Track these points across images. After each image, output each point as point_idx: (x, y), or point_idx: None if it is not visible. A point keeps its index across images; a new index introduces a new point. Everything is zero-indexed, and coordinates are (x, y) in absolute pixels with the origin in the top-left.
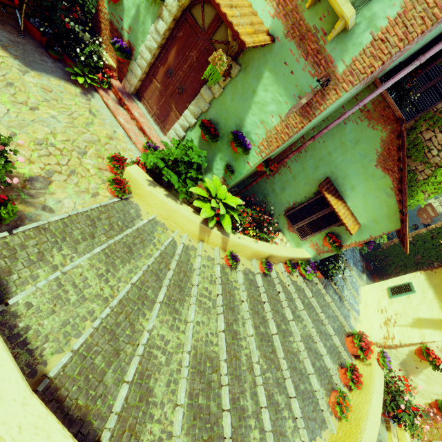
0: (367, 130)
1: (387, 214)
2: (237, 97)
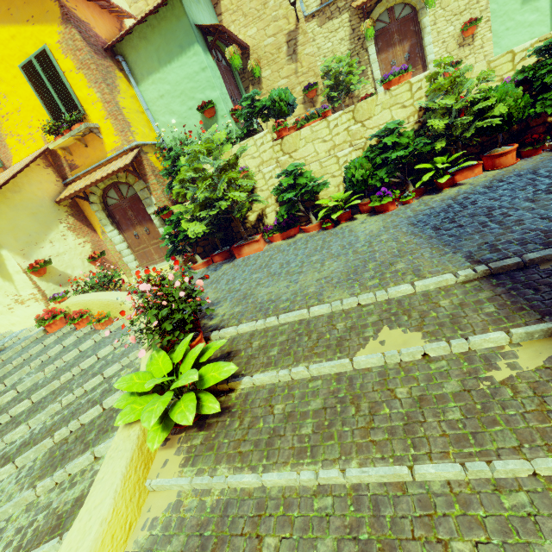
0: None
1: None
2: None
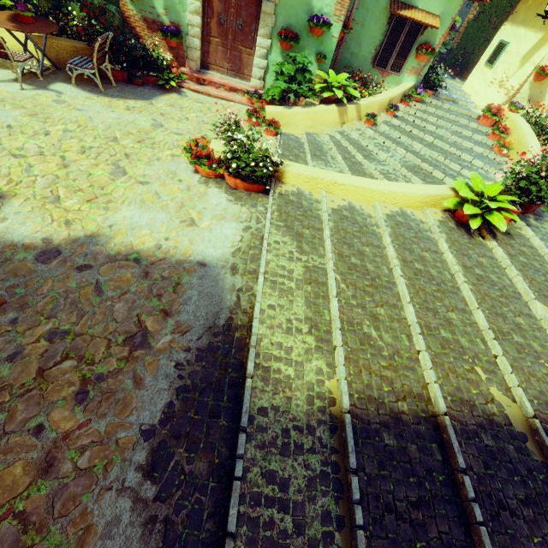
0: None
1: None
2: None
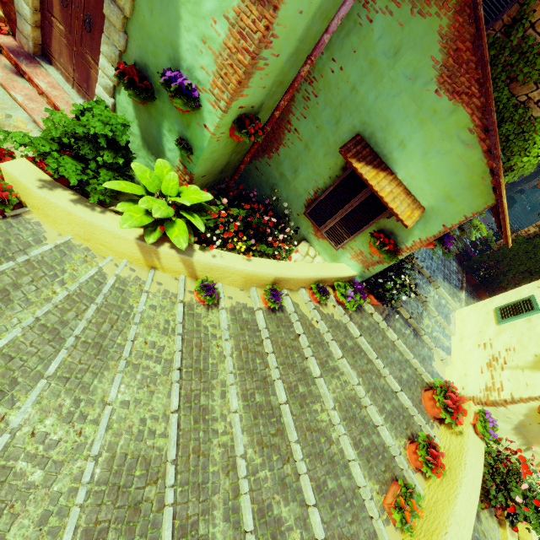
0: (411, 23)
1: (469, 181)
2: (156, 4)
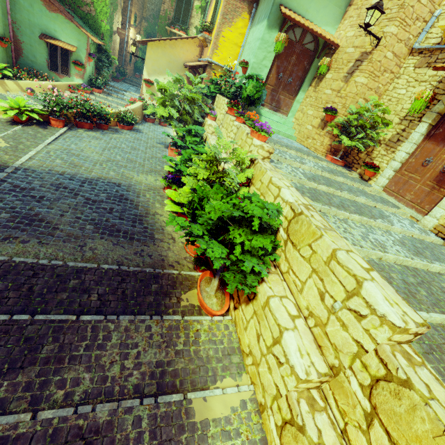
0: None
1: (78, 33)
2: None
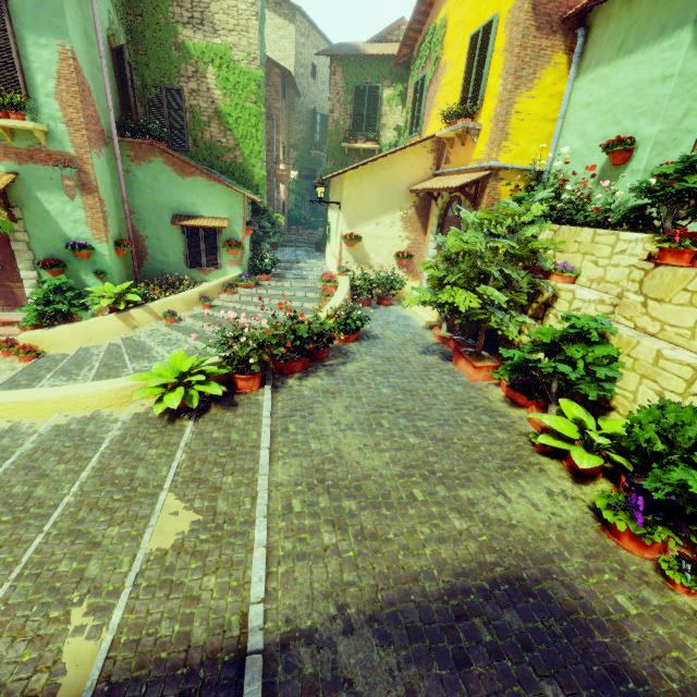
0: (151, 167)
1: (228, 196)
2: (41, 226)
